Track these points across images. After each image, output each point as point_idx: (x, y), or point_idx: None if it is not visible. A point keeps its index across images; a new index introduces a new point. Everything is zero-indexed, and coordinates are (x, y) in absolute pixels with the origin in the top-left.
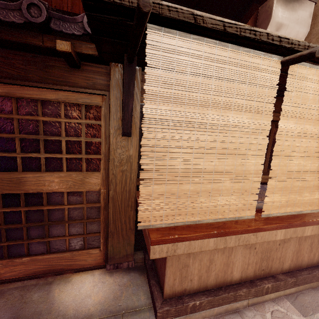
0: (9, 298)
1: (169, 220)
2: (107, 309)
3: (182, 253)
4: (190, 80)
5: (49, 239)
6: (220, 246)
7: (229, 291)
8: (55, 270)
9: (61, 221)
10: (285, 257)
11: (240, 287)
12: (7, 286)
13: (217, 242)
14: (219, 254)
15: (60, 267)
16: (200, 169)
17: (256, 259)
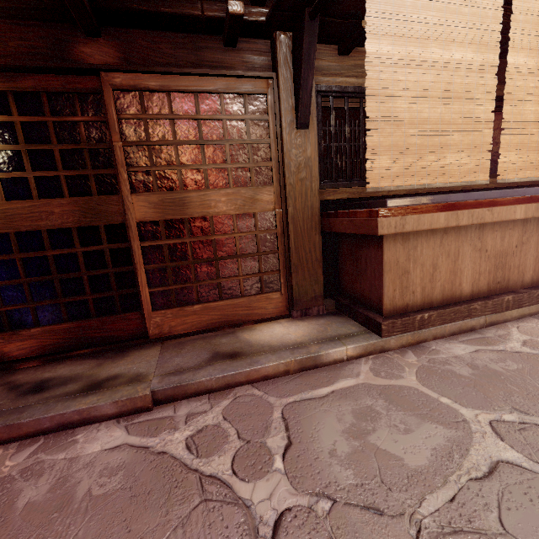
0: (194, 345)
1: (397, 182)
2: (317, 338)
3: (411, 231)
4: (409, 8)
5: (220, 279)
6: (451, 224)
7: (461, 305)
8: (231, 322)
9: (232, 255)
10: (525, 265)
11: (474, 301)
12: (183, 340)
13: (447, 219)
14: (443, 258)
15: (237, 318)
16: (425, 118)
17: (489, 267)
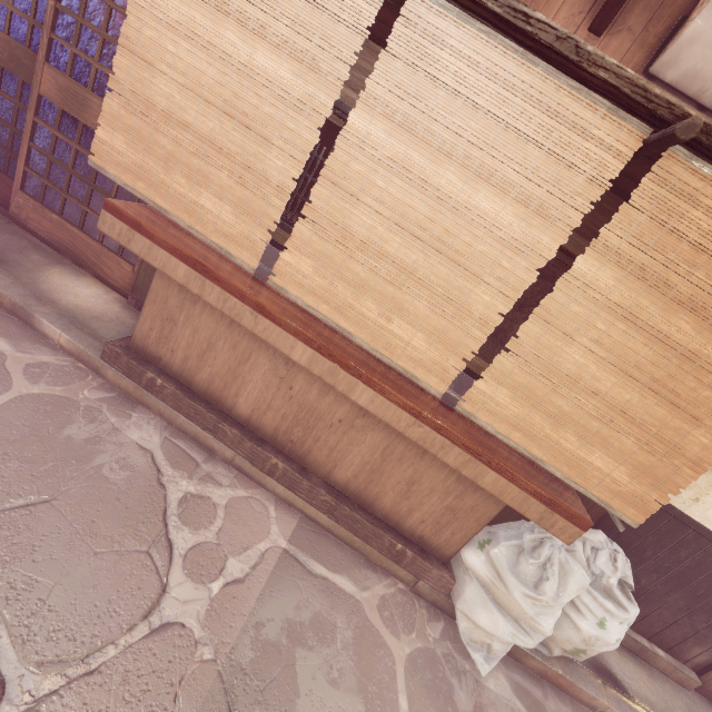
0: (15, 240)
1: (128, 179)
2: (76, 314)
3: (138, 254)
4: None
5: (86, 208)
6: (192, 288)
7: (214, 413)
8: (77, 258)
9: (108, 193)
10: (344, 457)
11: (236, 426)
12: (26, 234)
13: (190, 277)
14: (226, 345)
15: (84, 258)
16: (189, 123)
17: (286, 410)
